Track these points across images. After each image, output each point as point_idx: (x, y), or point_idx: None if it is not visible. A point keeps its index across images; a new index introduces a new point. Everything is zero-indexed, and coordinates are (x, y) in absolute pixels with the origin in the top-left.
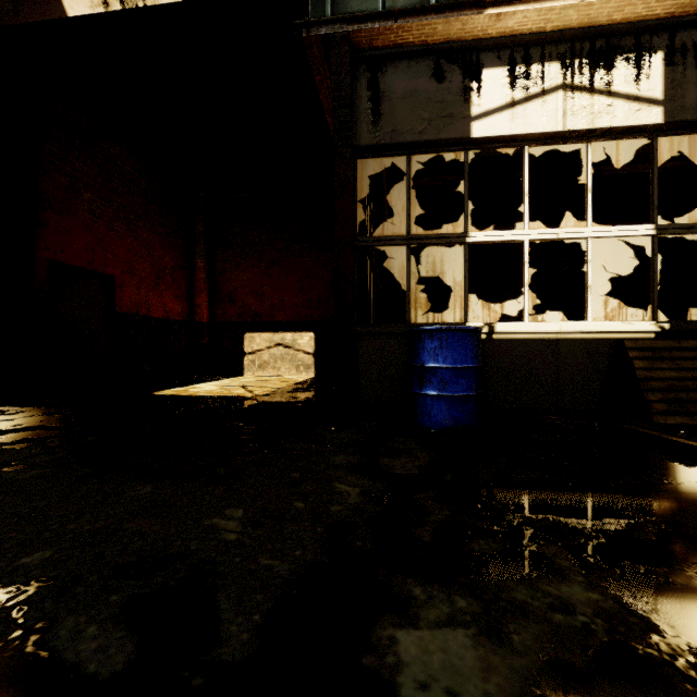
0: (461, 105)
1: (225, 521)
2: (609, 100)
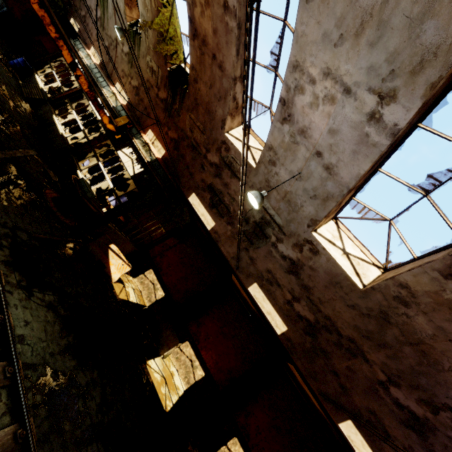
0: None
1: None
2: None
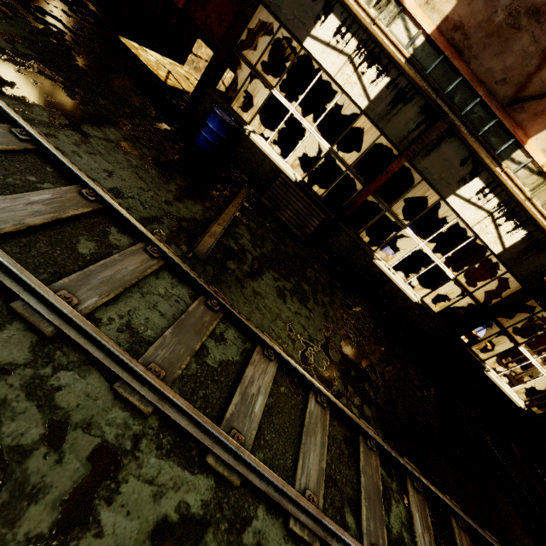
0: (311, 23)
1: (102, 101)
2: (357, 81)
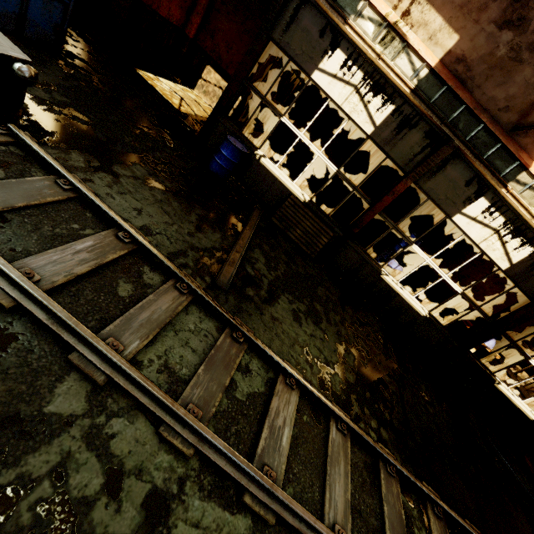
0: (319, 57)
1: (127, 138)
2: (363, 109)
